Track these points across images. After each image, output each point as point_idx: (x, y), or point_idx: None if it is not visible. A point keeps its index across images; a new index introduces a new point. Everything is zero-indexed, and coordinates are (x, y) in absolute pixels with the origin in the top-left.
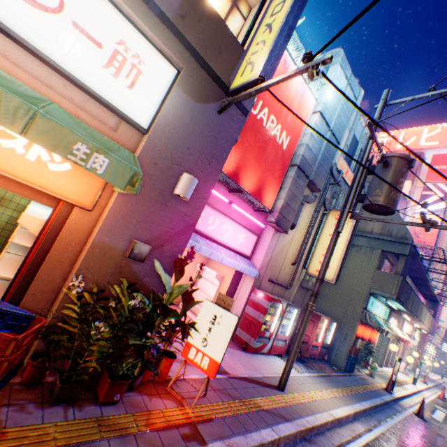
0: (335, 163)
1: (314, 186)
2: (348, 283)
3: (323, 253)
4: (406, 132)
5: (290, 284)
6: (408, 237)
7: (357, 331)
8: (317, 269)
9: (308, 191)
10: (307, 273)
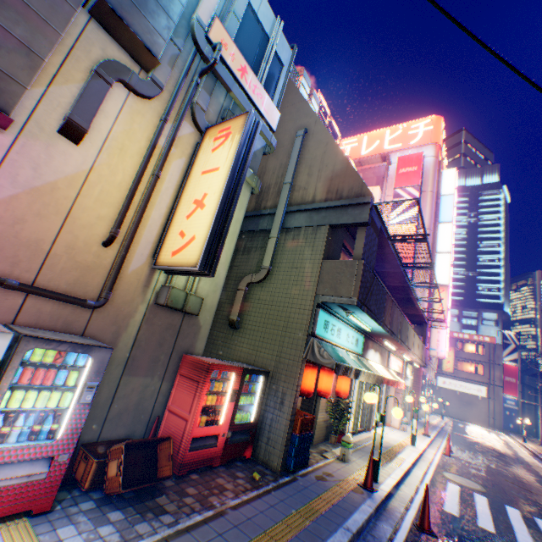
0: (201, 21)
1: (128, 30)
2: (284, 296)
3: (188, 212)
4: (369, 136)
5: (102, 295)
6: (366, 194)
7: (305, 382)
8: (174, 251)
9: (132, 65)
10: (157, 265)
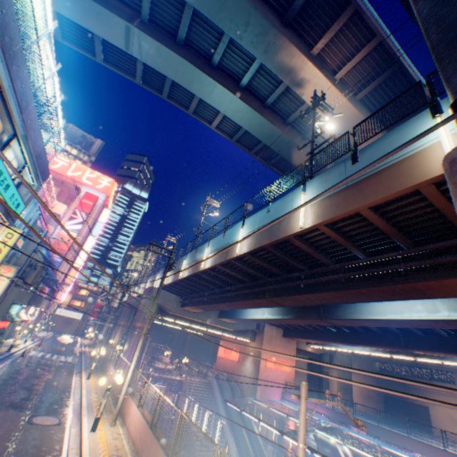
0: None
1: None
2: None
3: None
4: (78, 165)
5: None
6: (44, 273)
7: None
8: None
9: None
10: None
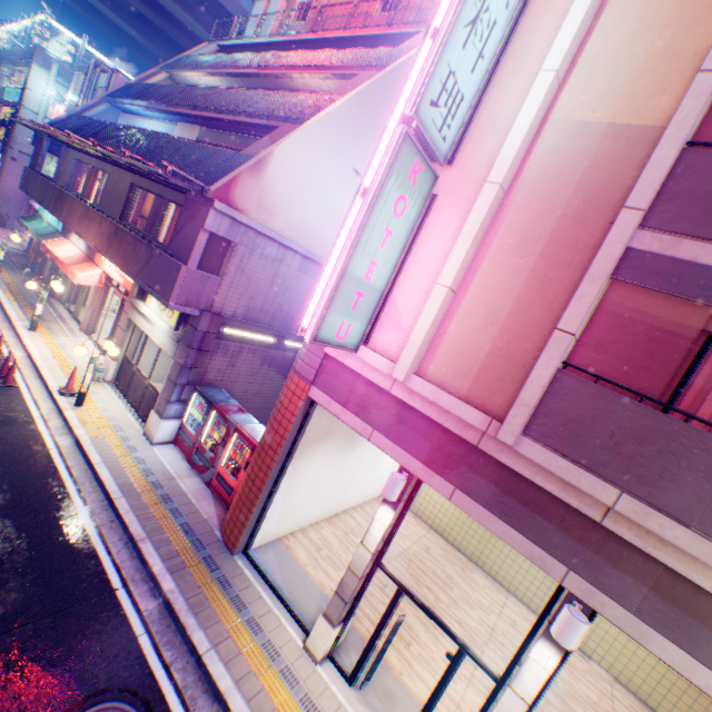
0: None
1: None
2: None
3: None
4: None
5: None
6: None
7: None
8: None
9: None
10: None
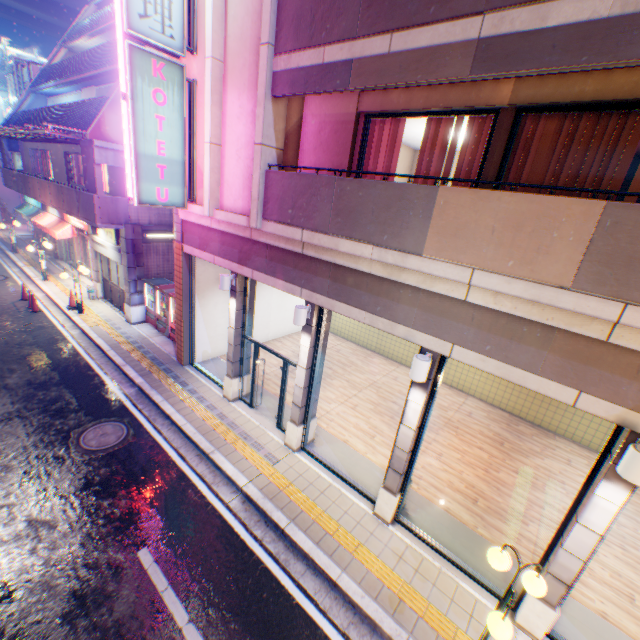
0: None
1: None
2: None
3: None
4: None
5: None
6: None
7: None
8: None
9: None
10: None
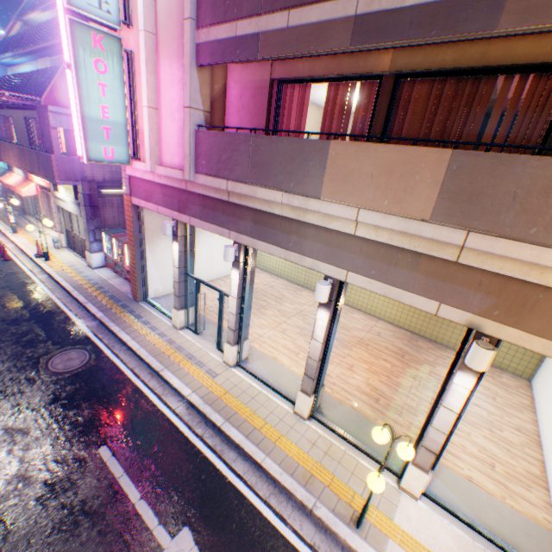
0: None
1: None
2: None
3: None
4: None
5: None
6: None
7: None
8: None
9: None
10: None
